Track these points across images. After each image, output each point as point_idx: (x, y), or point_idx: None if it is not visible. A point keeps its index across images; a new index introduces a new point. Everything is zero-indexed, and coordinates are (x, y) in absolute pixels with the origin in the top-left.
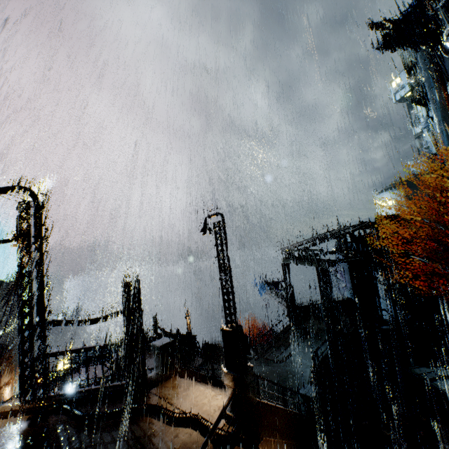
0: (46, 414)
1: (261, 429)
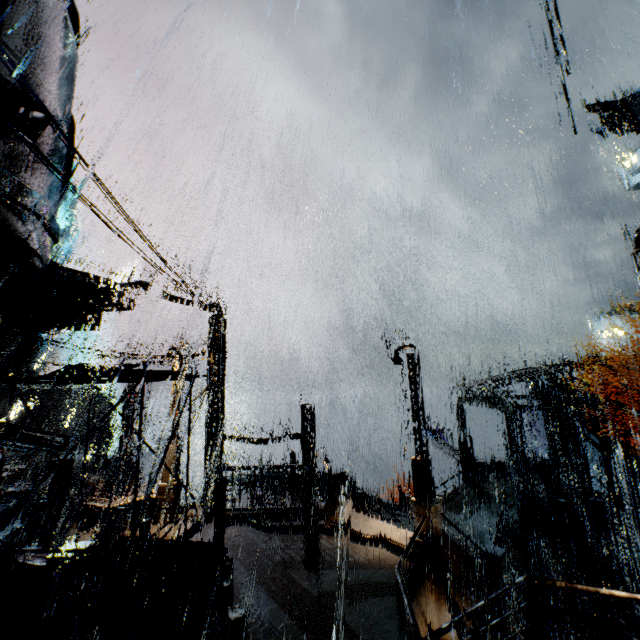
0: (232, 523)
1: (447, 561)
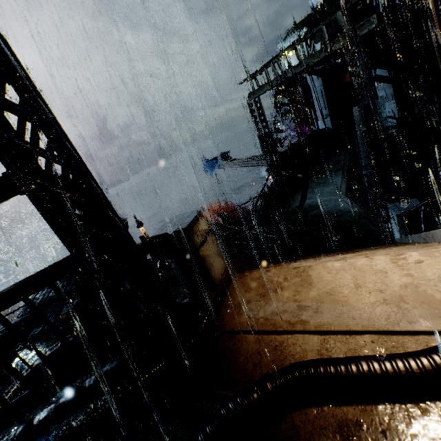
0: None
1: None
